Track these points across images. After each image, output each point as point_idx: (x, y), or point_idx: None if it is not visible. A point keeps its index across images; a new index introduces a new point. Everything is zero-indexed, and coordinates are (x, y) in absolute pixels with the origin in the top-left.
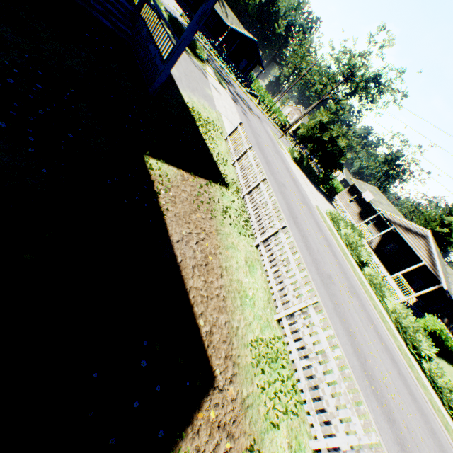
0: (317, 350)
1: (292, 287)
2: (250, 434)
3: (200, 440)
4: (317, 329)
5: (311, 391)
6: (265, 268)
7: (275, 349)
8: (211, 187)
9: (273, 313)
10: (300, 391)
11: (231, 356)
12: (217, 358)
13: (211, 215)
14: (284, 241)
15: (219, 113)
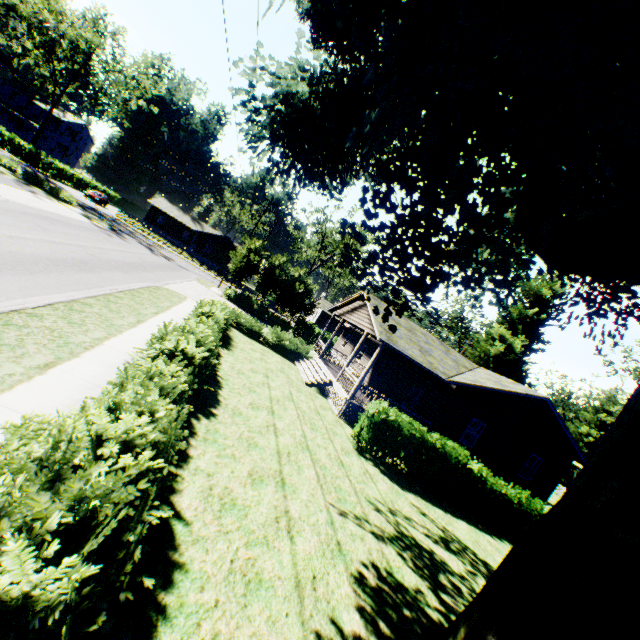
0: None
1: None
2: None
3: None
4: None
5: None
6: None
7: None
8: None
9: None
10: None
11: None
12: None
13: None
14: None
15: None
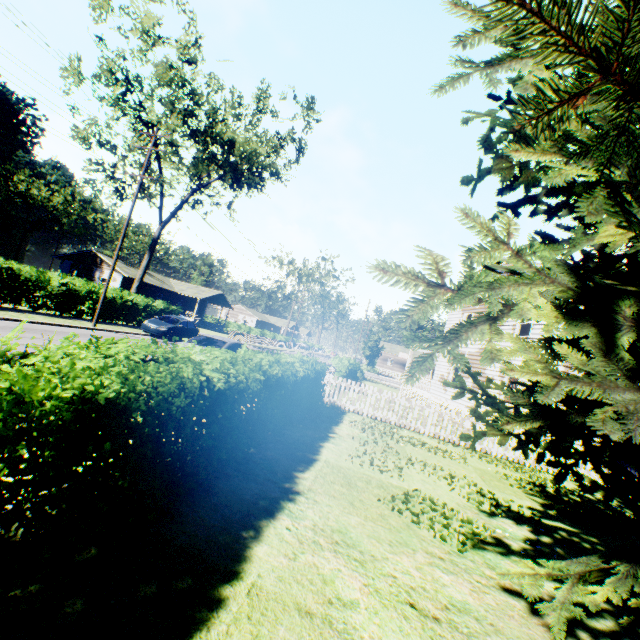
0: None
1: None
2: None
3: None
4: None
5: None
6: None
7: None
8: None
9: None
10: None
11: None
12: None
13: None
14: None
15: None
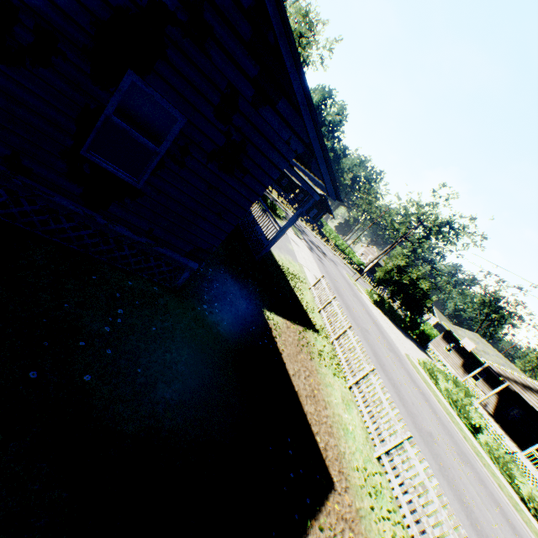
0: (417, 482)
1: (387, 424)
2: (366, 537)
3: (331, 519)
4: (414, 462)
5: (417, 524)
6: (360, 408)
7: (378, 482)
8: (306, 332)
9: (372, 451)
10: (407, 528)
11: (343, 472)
12: (333, 469)
13: (310, 356)
14: (374, 382)
15: (301, 265)
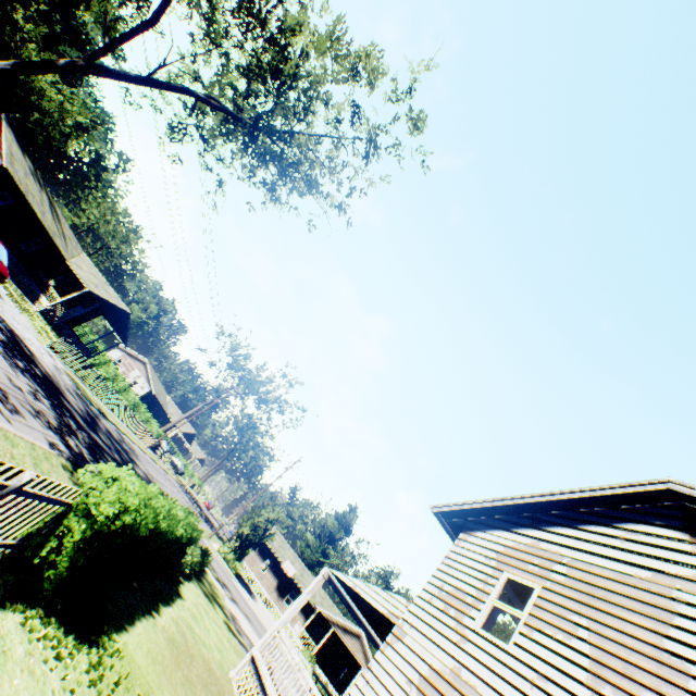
0: None
1: None
2: None
3: None
4: None
5: None
6: None
7: None
8: None
9: None
10: None
11: None
12: None
13: None
14: None
15: None
